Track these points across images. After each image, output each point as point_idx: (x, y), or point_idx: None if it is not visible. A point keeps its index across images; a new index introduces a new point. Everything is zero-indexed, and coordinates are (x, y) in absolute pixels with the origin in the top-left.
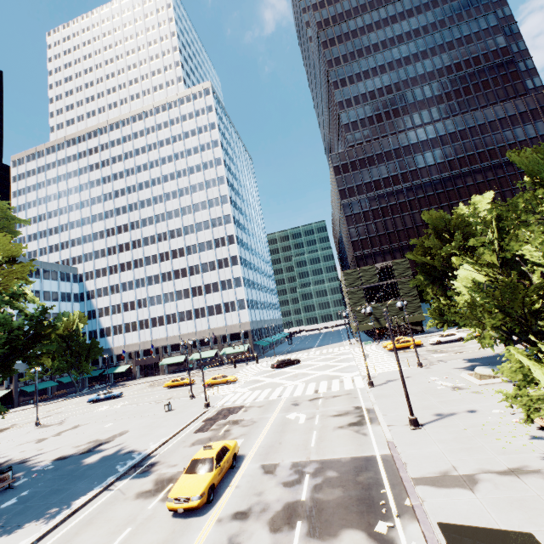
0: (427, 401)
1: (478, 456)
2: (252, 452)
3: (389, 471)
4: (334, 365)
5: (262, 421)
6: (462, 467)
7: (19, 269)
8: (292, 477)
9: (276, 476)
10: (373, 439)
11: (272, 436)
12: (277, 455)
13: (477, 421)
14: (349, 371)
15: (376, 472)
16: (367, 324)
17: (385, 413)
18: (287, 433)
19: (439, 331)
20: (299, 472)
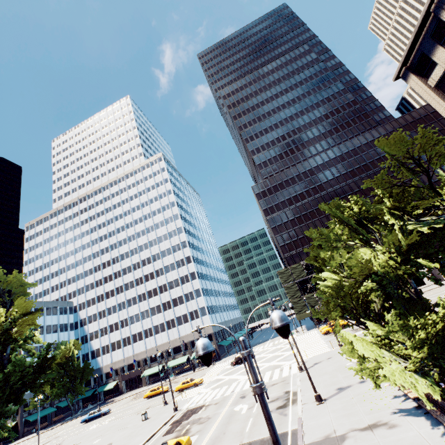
0: (335, 378)
1: (353, 419)
2: (203, 444)
3: (293, 442)
4: (280, 354)
5: (215, 416)
6: (340, 430)
7: (30, 320)
8: None
9: None
10: (290, 417)
11: (220, 428)
12: (220, 443)
13: (362, 389)
14: (290, 359)
15: (285, 444)
16: (306, 312)
17: (303, 394)
18: (231, 423)
19: None
20: None
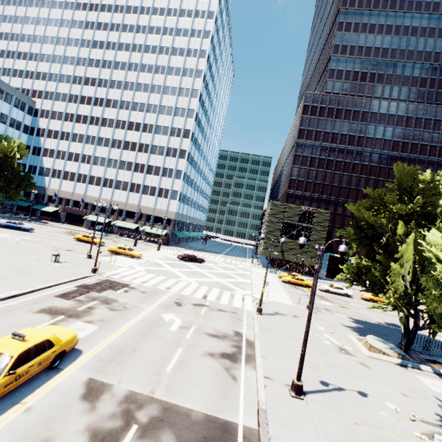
0: (312, 356)
1: None
2: (94, 352)
3: None
4: (232, 276)
5: (134, 310)
6: None
7: None
8: (113, 422)
9: (93, 410)
10: (242, 390)
11: (131, 336)
12: (119, 369)
13: (370, 414)
14: (243, 288)
15: None
16: (273, 252)
17: (265, 355)
18: (150, 338)
19: (326, 280)
20: (128, 415)
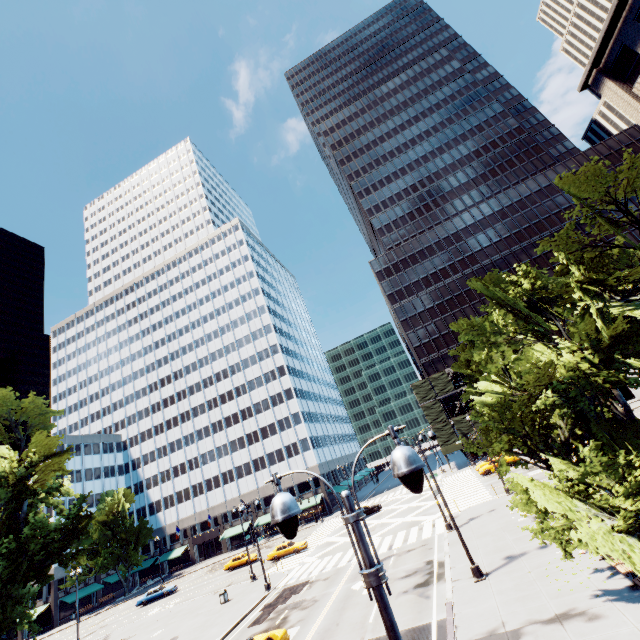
0: (501, 541)
1: (531, 605)
2: None
3: (440, 639)
4: (418, 505)
5: (324, 598)
6: (511, 622)
7: (55, 463)
8: None
9: None
10: (435, 601)
11: (331, 616)
12: (331, 639)
13: (544, 559)
14: (432, 513)
15: None
16: (455, 443)
17: (454, 565)
18: (348, 609)
19: None
20: None
